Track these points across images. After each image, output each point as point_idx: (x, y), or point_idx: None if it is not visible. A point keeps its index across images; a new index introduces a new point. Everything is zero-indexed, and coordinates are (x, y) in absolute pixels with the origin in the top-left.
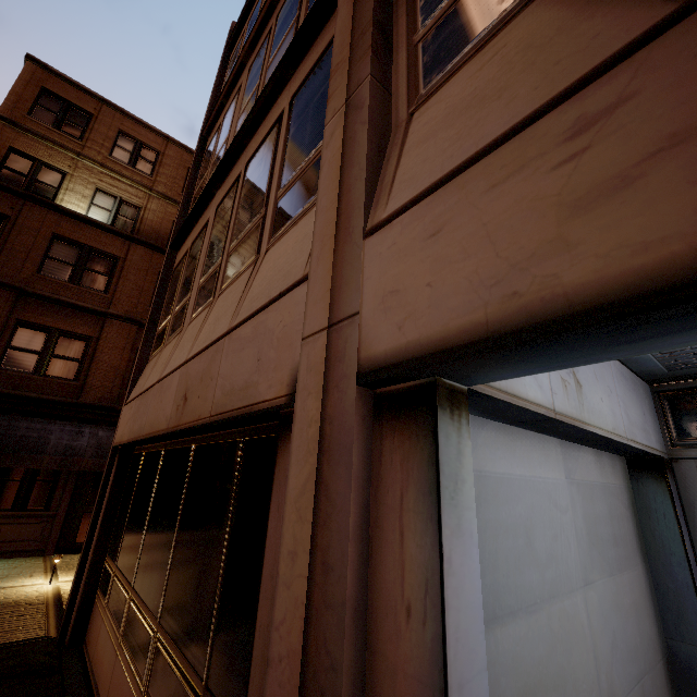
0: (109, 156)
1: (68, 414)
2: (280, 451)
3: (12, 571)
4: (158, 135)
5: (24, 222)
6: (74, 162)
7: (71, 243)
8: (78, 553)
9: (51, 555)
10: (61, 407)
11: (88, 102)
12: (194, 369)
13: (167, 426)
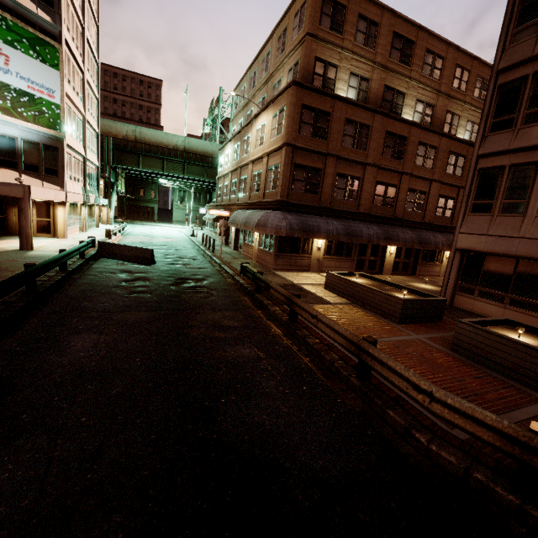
0: (354, 42)
1: (356, 218)
2: None
3: None
4: (377, 7)
5: (335, 115)
6: (340, 56)
7: (352, 122)
8: None
9: None
10: (355, 215)
11: None
12: None
13: None
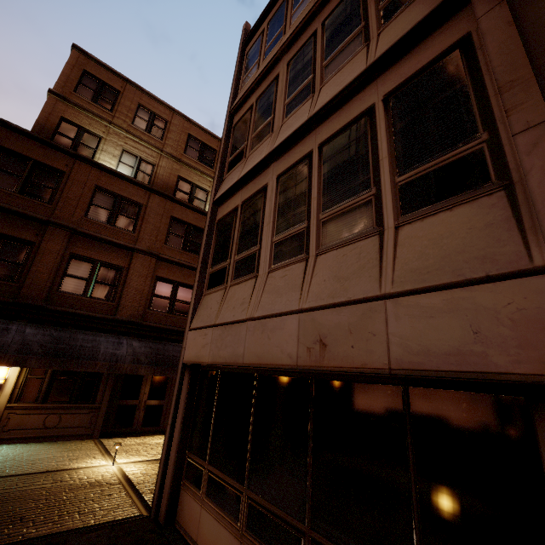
0: (131, 124)
1: (108, 328)
2: (540, 419)
3: (77, 452)
4: (166, 108)
5: (75, 176)
6: (107, 129)
7: (108, 193)
8: (116, 437)
9: (97, 439)
10: (103, 322)
11: (116, 82)
12: (328, 320)
13: (294, 363)
